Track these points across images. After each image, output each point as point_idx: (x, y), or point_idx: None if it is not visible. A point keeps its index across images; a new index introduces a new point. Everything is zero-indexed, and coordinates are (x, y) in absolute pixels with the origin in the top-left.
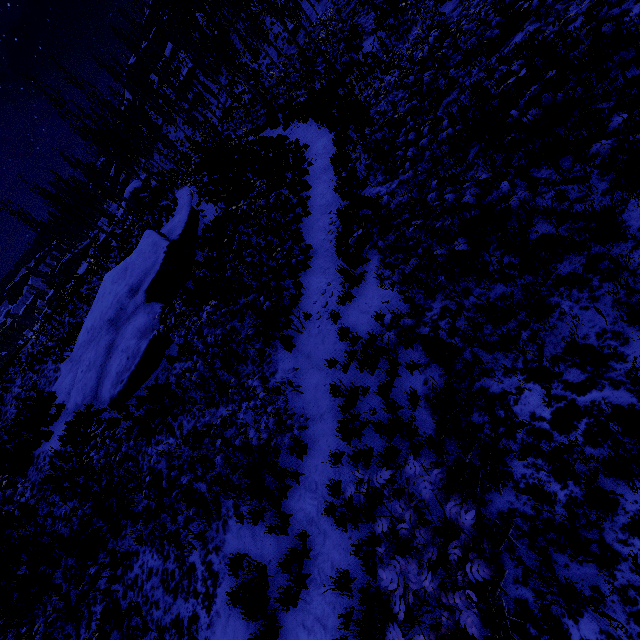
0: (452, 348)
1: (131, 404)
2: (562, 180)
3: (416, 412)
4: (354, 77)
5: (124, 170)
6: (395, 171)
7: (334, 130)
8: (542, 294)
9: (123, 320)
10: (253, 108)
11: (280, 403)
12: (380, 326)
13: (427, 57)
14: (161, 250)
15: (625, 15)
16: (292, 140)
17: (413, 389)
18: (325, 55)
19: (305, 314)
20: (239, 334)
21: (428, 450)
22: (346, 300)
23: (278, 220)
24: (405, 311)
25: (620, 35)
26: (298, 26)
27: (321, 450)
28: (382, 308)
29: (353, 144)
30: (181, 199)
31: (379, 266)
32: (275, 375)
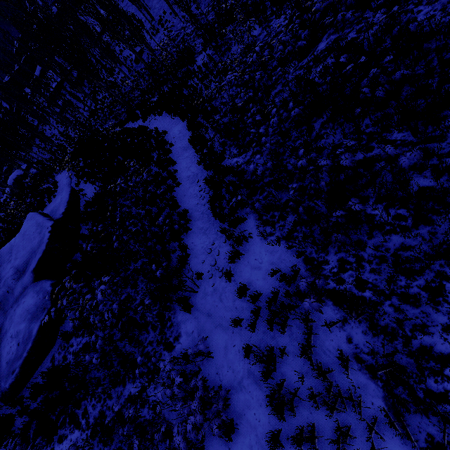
0: (367, 302)
1: (25, 397)
2: (424, 140)
3: (351, 376)
4: (194, 81)
5: (4, 162)
6: (247, 145)
7: (187, 118)
8: (449, 243)
9: (11, 302)
10: (115, 108)
11: (200, 385)
12: (277, 281)
13: (256, 61)
14: (45, 230)
15: (413, 21)
16: (152, 128)
17: (340, 350)
18: (167, 68)
19: (197, 274)
20: (134, 300)
21: (385, 425)
22: (235, 257)
23: (153, 192)
24: (299, 265)
25: (420, 32)
26: (141, 51)
27: (251, 426)
28: (274, 263)
29: (205, 128)
30: (61, 182)
31: (258, 224)
32: (179, 339)
